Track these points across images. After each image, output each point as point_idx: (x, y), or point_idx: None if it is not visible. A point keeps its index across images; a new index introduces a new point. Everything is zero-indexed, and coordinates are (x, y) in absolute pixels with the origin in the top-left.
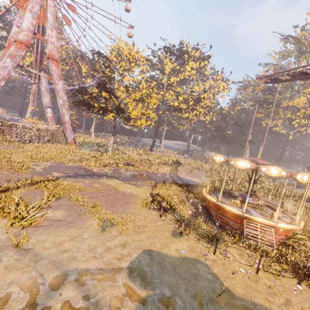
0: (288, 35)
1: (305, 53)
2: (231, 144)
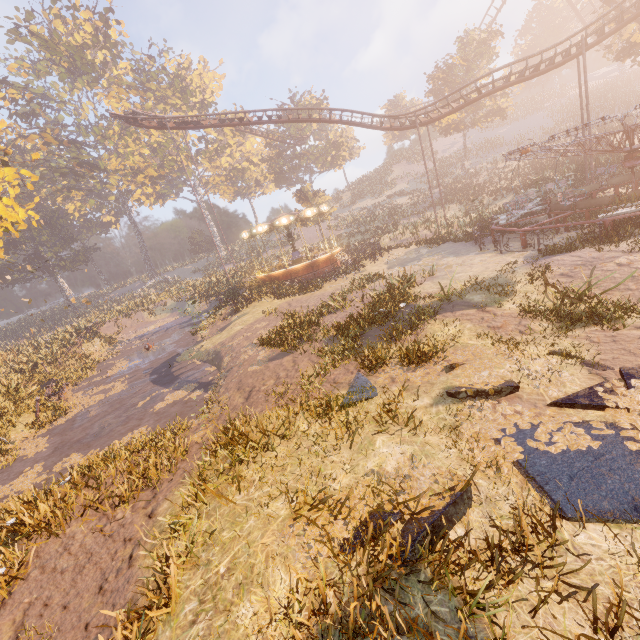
0: (24, 26)
1: (73, 73)
2: (64, 268)
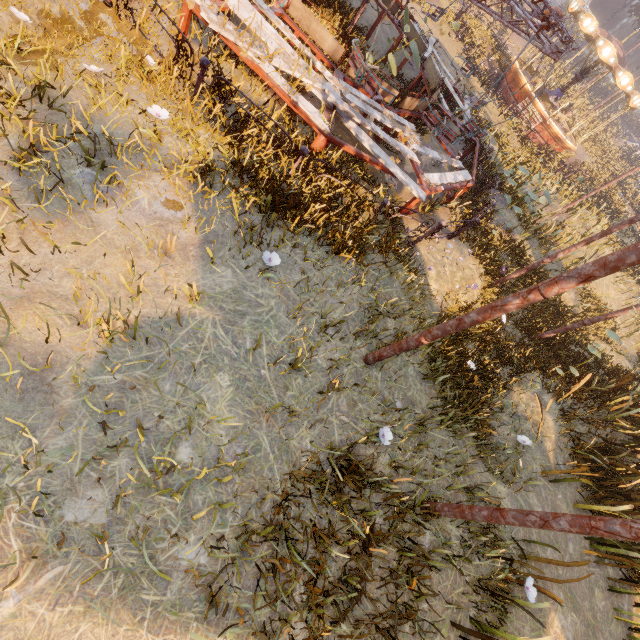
0: None
1: None
2: None
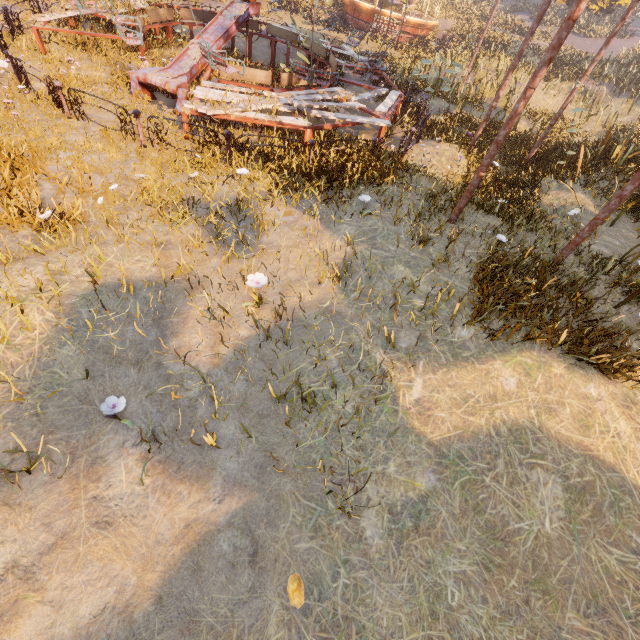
0: None
1: None
2: None
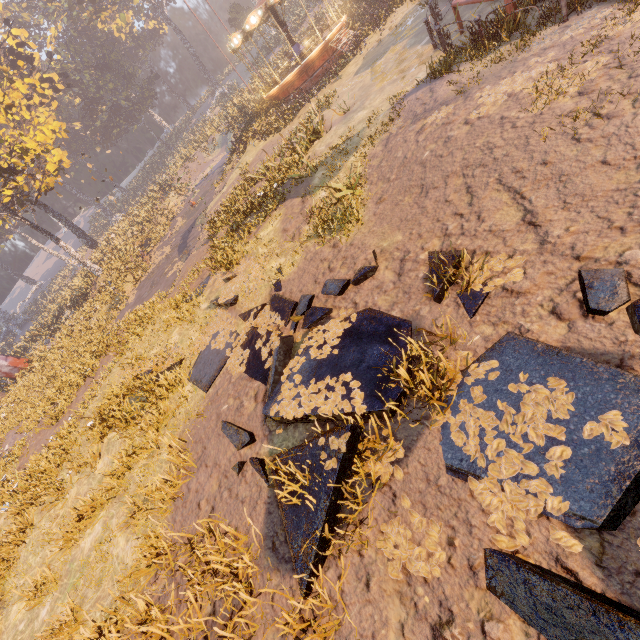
0: None
1: None
2: (141, 111)
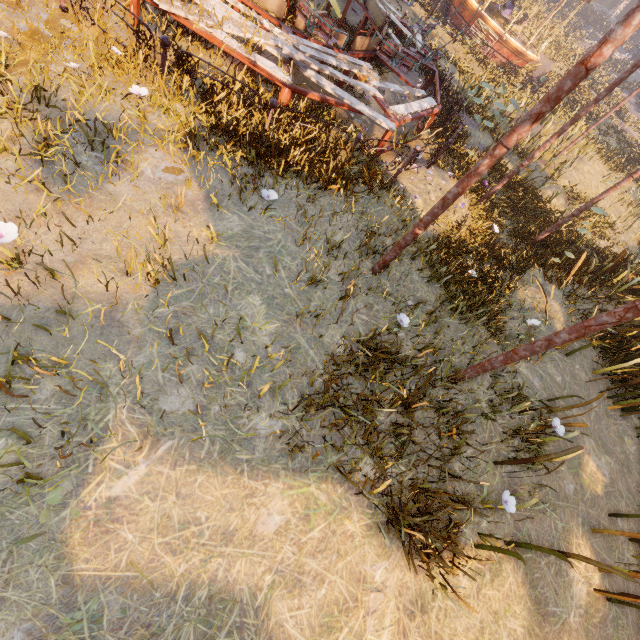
0: None
1: None
2: None
